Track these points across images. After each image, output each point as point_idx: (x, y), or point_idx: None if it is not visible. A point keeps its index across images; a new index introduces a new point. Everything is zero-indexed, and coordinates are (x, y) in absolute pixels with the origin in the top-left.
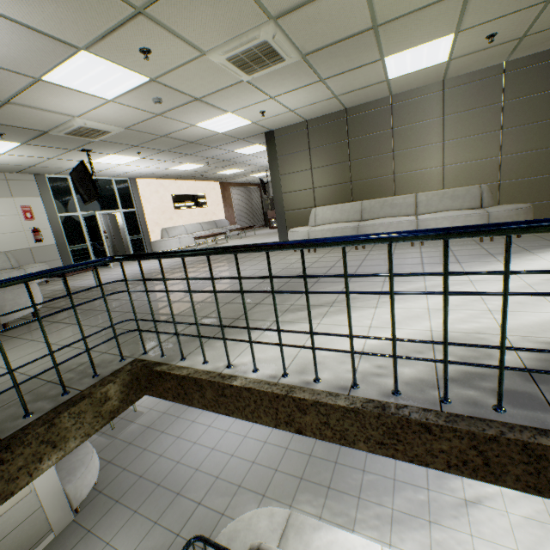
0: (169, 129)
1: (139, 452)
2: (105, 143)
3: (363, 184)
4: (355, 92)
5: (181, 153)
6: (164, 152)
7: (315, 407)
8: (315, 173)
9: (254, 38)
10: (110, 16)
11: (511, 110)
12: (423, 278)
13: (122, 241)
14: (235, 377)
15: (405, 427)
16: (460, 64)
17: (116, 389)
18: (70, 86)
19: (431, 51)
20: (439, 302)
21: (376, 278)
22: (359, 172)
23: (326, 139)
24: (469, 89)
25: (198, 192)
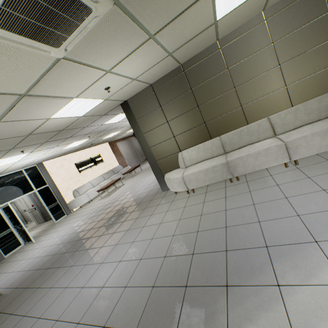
0: (27, 128)
1: None
2: None
3: (215, 122)
4: (186, 44)
5: (61, 138)
6: (45, 143)
7: None
8: (172, 124)
9: None
10: None
11: None
12: None
13: None
14: None
15: None
16: None
17: None
18: None
19: None
20: None
21: (320, 270)
22: (209, 113)
23: (172, 94)
24: (291, 11)
25: (94, 155)
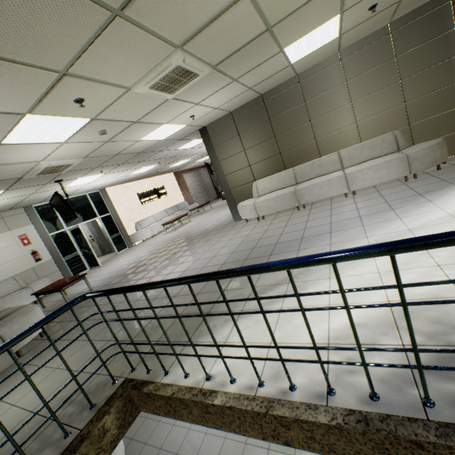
0: (120, 148)
1: (155, 425)
2: (71, 172)
3: (290, 153)
4: (265, 81)
5: (135, 162)
6: (121, 165)
7: (297, 424)
8: (248, 153)
9: (168, 66)
10: (40, 84)
11: (405, 62)
12: (364, 233)
13: (106, 240)
14: (216, 393)
15: (394, 443)
16: (350, 36)
17: (112, 419)
18: (27, 142)
19: (323, 33)
20: (387, 261)
21: (323, 242)
22: (285, 144)
23: (251, 123)
24: (363, 54)
25: (157, 186)
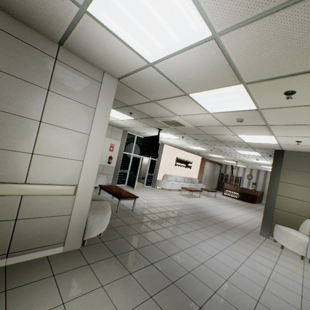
0: (218, 132)
1: None
2: (173, 128)
3: None
4: None
5: (204, 142)
6: (196, 140)
7: None
8: None
9: None
10: (309, 64)
11: None
12: None
13: (140, 171)
14: None
15: None
16: None
17: None
18: (199, 101)
19: None
20: None
21: None
22: None
23: None
24: None
25: (189, 159)
